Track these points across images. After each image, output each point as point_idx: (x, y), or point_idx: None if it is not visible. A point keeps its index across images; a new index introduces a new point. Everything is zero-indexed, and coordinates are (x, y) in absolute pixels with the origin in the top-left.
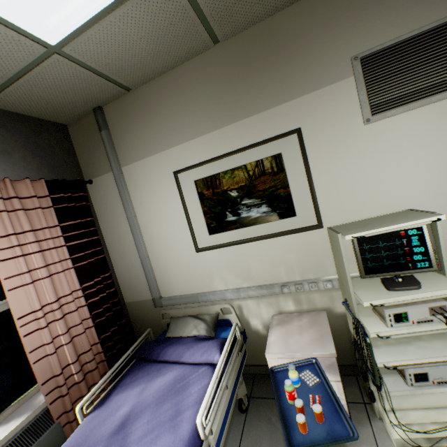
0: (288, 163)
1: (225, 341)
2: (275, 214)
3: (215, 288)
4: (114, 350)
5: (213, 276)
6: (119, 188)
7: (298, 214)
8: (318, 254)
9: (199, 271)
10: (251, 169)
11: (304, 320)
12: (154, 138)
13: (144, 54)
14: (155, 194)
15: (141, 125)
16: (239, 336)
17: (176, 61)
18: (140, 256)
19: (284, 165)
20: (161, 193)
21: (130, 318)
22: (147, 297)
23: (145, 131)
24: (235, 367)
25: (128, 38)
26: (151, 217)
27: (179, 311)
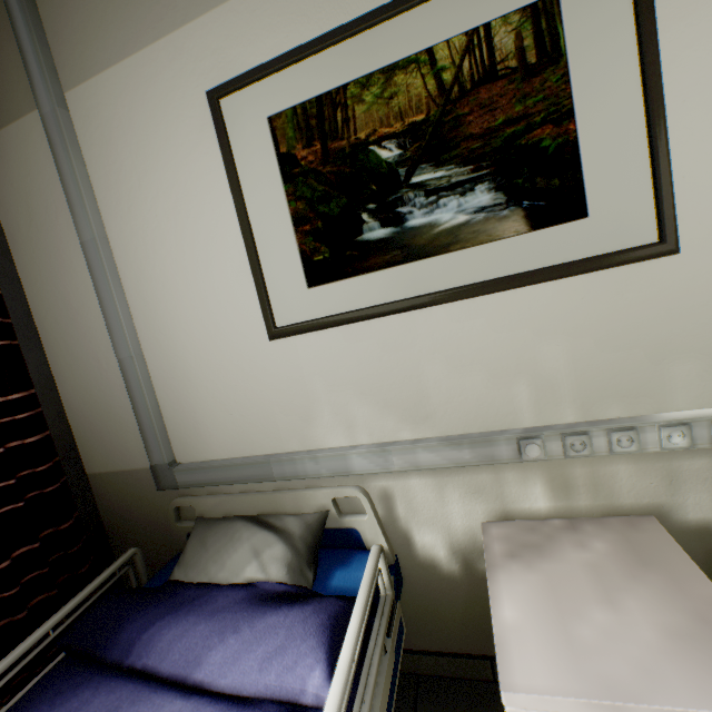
0: (580, 28)
1: (347, 613)
2: (517, 214)
3: (320, 441)
4: (20, 614)
5: (315, 410)
6: (55, 151)
7: (595, 211)
8: (647, 342)
9: (276, 393)
10: (448, 63)
11: (599, 548)
12: None
13: None
14: (157, 169)
15: None
16: (387, 587)
17: None
18: (116, 351)
19: (565, 37)
20: (174, 166)
21: (99, 513)
22: (141, 461)
23: None
24: (378, 708)
25: None
26: (148, 240)
27: (218, 501)
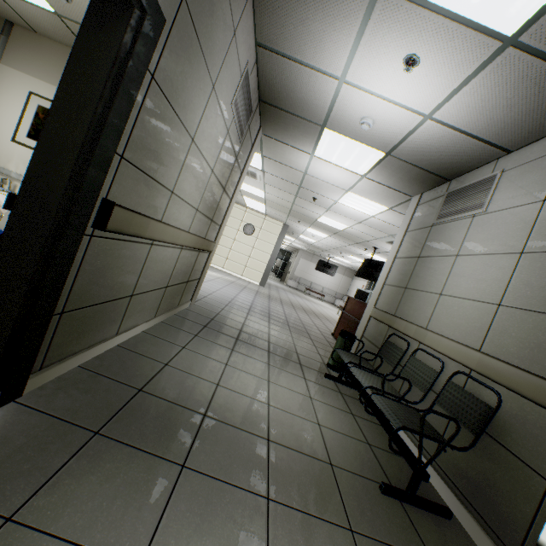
0: None
1: None
2: None
3: (9, 168)
4: None
5: (13, 161)
6: None
7: None
8: None
9: (6, 153)
10: None
11: None
12: (33, 67)
13: (47, 27)
14: (11, 94)
15: (31, 54)
16: None
17: (69, 45)
18: None
19: None
20: (15, 96)
21: None
22: None
23: (31, 59)
24: None
25: (37, 16)
26: None
27: None
